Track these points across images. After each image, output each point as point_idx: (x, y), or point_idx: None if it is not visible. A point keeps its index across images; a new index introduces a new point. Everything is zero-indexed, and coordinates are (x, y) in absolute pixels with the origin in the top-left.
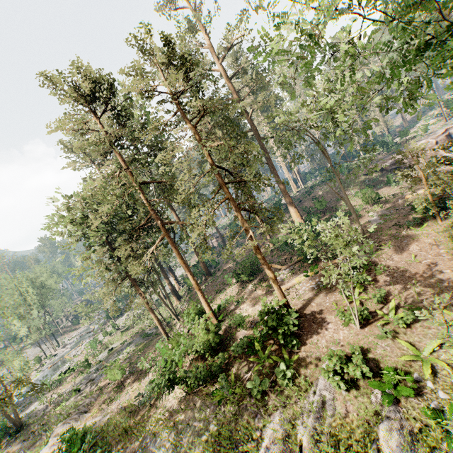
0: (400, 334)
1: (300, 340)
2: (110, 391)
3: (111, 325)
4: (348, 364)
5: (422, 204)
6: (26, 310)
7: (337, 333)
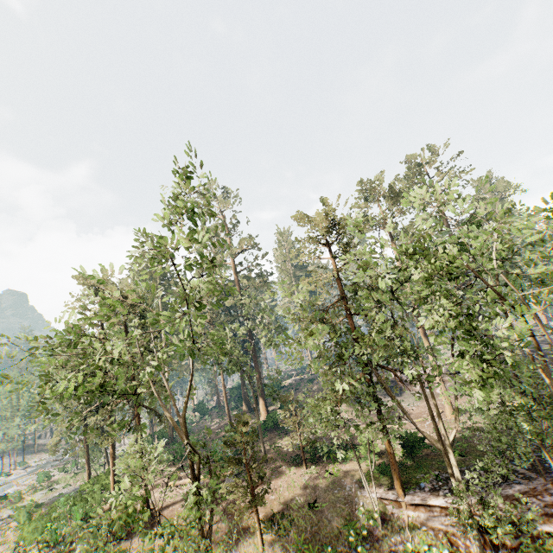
0: None
1: (130, 535)
2: (13, 533)
3: (71, 462)
4: None
5: (295, 446)
6: (14, 413)
7: None
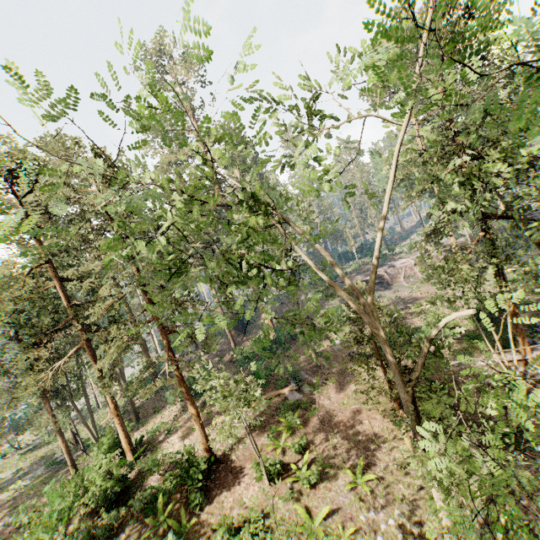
0: (304, 496)
1: (209, 495)
2: None
3: (9, 443)
4: (237, 535)
5: None
6: None
7: (248, 490)
